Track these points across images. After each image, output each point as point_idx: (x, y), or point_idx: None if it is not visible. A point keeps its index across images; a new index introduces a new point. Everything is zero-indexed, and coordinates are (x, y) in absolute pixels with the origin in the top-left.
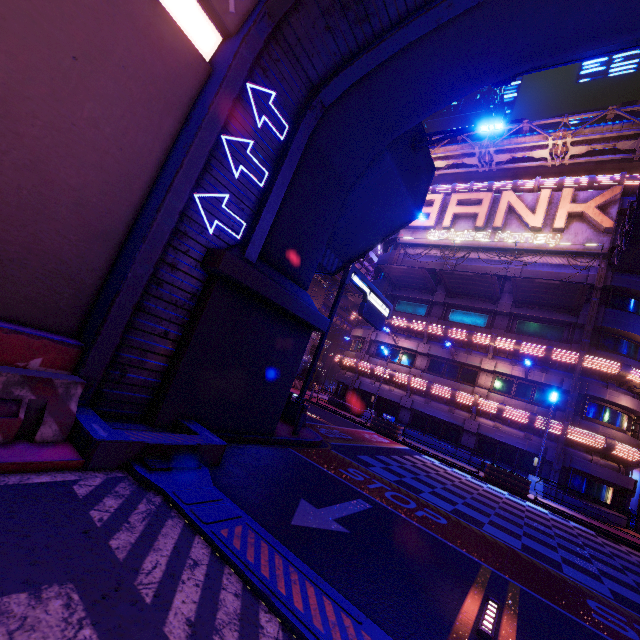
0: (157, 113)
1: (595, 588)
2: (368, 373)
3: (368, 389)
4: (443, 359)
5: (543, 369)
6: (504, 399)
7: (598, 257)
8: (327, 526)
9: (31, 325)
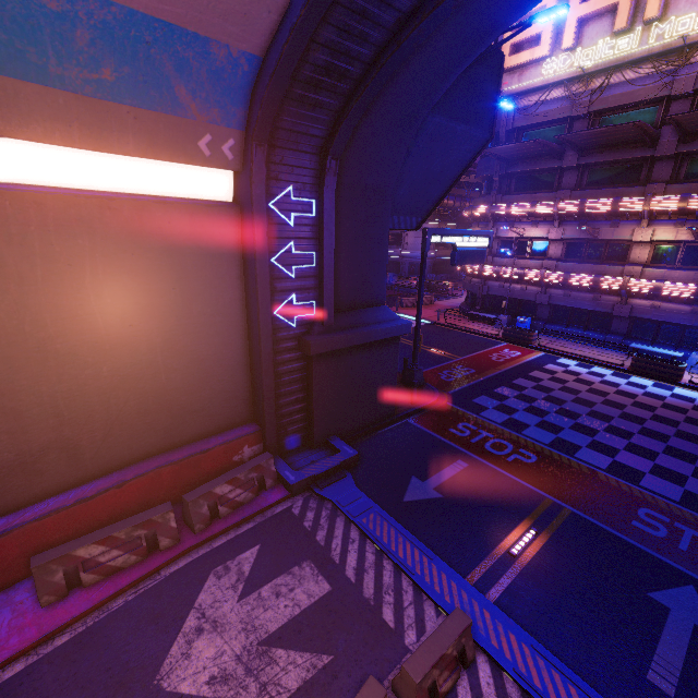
0: (226, 273)
1: (665, 494)
2: (494, 277)
3: (498, 293)
4: (582, 240)
5: None
6: (664, 273)
7: None
8: (427, 496)
9: (233, 427)
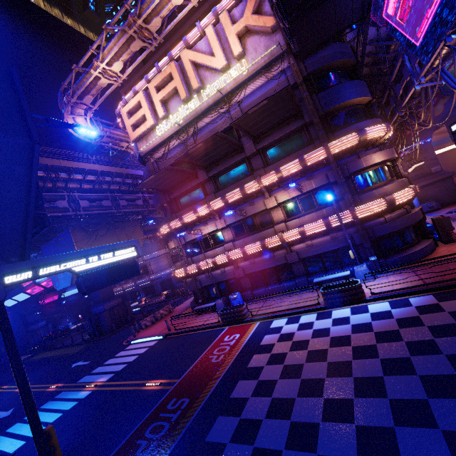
0: None
1: None
2: (199, 271)
3: (208, 283)
4: (240, 221)
5: (308, 177)
6: (299, 220)
7: (284, 57)
8: None
9: None
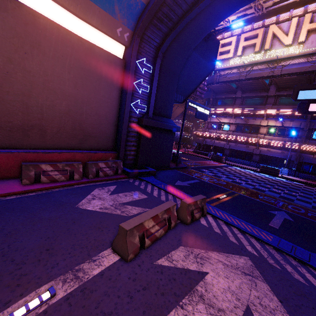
0: (115, 84)
1: (273, 195)
2: (208, 137)
3: (209, 144)
4: (242, 124)
5: (291, 120)
6: (272, 137)
7: None
8: (184, 185)
9: (105, 150)
